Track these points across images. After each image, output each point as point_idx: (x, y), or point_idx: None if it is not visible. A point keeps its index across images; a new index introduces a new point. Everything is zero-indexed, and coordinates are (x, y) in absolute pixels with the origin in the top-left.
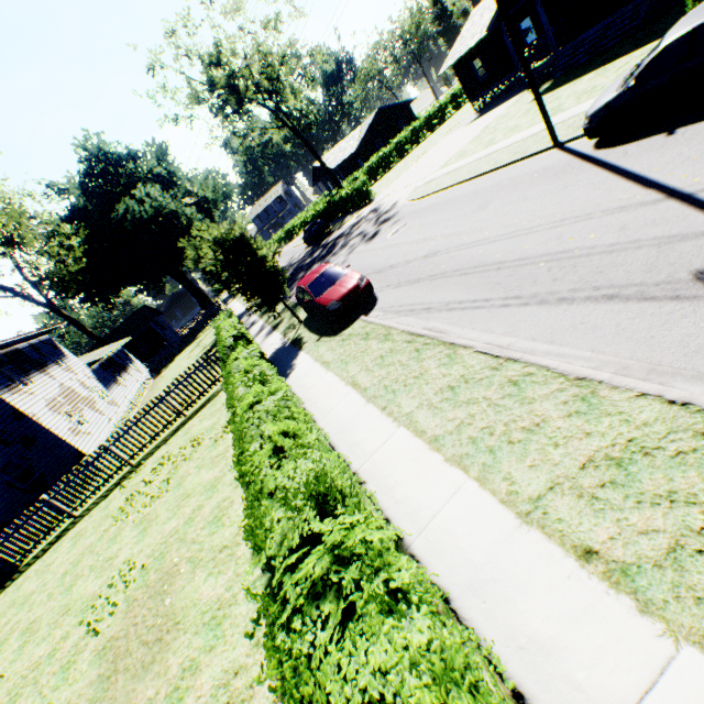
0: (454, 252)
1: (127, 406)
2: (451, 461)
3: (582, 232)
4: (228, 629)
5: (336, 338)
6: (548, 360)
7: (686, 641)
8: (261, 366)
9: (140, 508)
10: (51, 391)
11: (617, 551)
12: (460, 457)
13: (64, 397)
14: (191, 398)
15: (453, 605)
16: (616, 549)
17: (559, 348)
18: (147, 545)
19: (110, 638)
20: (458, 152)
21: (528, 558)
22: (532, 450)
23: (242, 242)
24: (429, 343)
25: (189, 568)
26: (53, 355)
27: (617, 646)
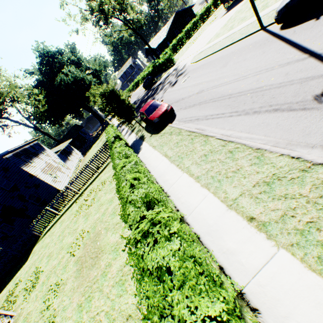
0: (210, 90)
1: (74, 169)
2: (203, 186)
3: (268, 77)
4: (121, 252)
5: (158, 135)
6: (245, 141)
7: (281, 247)
8: (125, 150)
9: (84, 210)
10: (42, 165)
11: (262, 217)
12: (207, 184)
13: (48, 167)
14: (100, 165)
15: (201, 239)
16: (262, 217)
17: (251, 135)
18: (88, 224)
19: (79, 257)
20: (215, 34)
21: (229, 221)
22: (235, 180)
23: (113, 93)
24: (197, 135)
25: (105, 231)
26: (40, 150)
27: (257, 250)
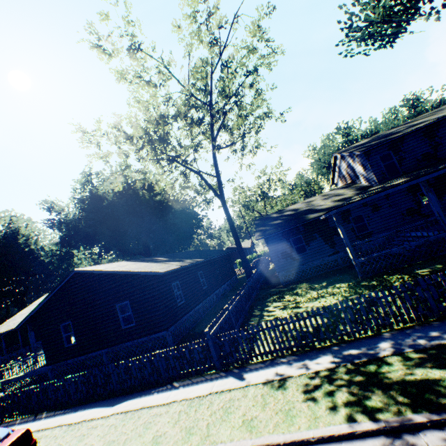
0: None
1: None
2: None
3: None
4: None
5: None
6: None
7: None
8: None
9: None
10: None
11: None
12: None
13: None
14: None
15: None
16: None
17: None
18: None
19: None
20: None
21: None
22: None
23: None
24: None
25: None
26: None
27: None
